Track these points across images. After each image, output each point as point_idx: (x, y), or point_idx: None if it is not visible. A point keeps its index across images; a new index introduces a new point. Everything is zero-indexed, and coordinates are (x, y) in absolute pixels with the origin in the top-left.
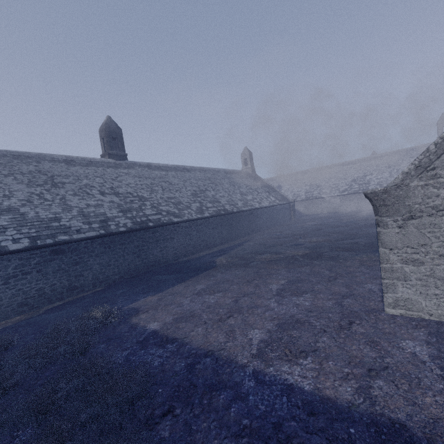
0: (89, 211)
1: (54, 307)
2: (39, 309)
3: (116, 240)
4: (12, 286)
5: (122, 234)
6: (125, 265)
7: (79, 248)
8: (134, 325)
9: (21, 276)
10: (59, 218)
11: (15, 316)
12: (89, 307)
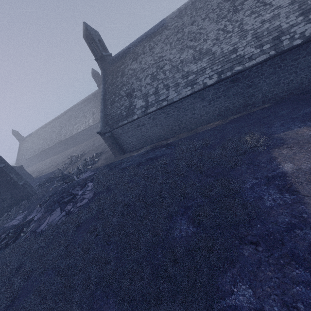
0: (263, 29)
1: (234, 119)
2: (227, 118)
3: (287, 57)
4: (212, 105)
5: (296, 47)
6: (296, 81)
7: (250, 74)
8: (272, 158)
9: (215, 99)
10: (236, 48)
11: (216, 121)
12: (252, 126)
